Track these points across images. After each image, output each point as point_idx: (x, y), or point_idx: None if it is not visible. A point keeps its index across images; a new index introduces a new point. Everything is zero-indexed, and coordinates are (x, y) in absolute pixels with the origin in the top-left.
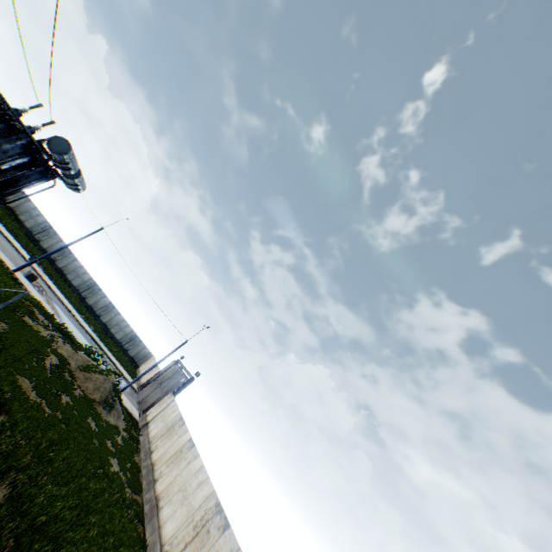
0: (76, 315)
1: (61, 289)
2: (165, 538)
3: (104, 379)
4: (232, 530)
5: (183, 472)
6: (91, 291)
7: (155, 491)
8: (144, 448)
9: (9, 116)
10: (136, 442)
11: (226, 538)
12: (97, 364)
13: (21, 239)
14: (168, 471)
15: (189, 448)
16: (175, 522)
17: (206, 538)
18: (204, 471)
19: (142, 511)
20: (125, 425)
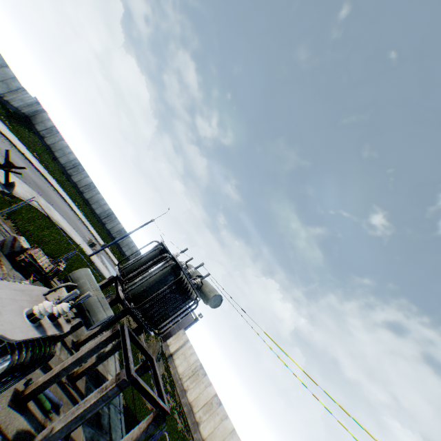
0: (110, 254)
1: (95, 228)
2: None
3: (156, 341)
4: None
5: (219, 426)
6: (109, 218)
7: (201, 434)
8: (177, 382)
9: (186, 284)
10: (170, 376)
11: None
12: None
13: (65, 186)
14: (206, 419)
15: (218, 403)
16: None
17: None
18: (237, 435)
19: None
20: (164, 365)
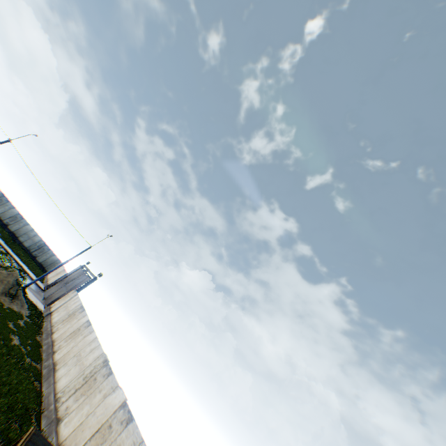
0: None
1: None
2: (59, 389)
3: (9, 273)
4: (114, 375)
5: (79, 343)
6: None
7: (54, 359)
8: (47, 331)
9: None
10: (40, 327)
11: (109, 381)
12: (2, 261)
13: None
14: (67, 344)
15: (86, 327)
16: (69, 377)
17: (93, 384)
18: (97, 341)
19: (41, 374)
20: (29, 313)
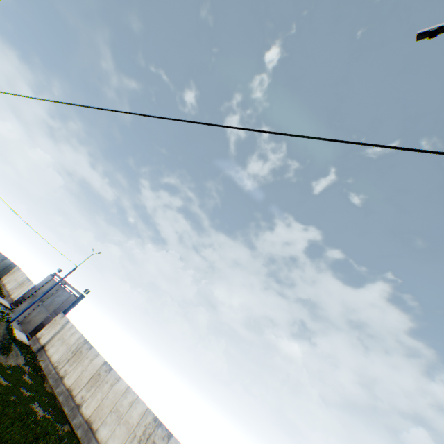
0: None
1: None
2: None
3: None
4: (176, 437)
5: (109, 394)
6: None
7: (84, 415)
8: (51, 374)
9: None
10: (39, 370)
11: None
12: None
13: None
14: (91, 395)
15: (107, 371)
16: (118, 440)
17: None
18: (132, 391)
19: (77, 437)
20: (25, 359)
